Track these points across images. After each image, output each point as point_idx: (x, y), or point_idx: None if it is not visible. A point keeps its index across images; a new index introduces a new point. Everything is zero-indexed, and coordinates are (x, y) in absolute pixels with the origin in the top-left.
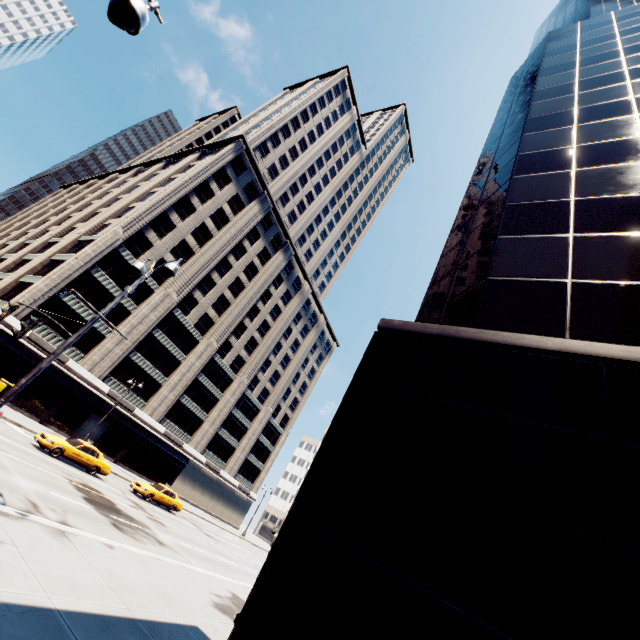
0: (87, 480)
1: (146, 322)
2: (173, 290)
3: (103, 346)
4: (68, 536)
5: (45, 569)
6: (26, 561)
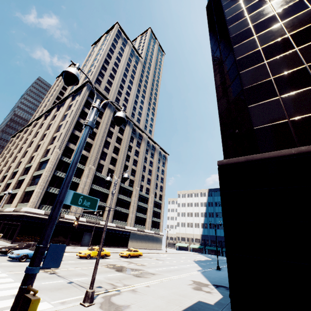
0: (106, 262)
1: (87, 184)
2: (91, 165)
3: None
4: (136, 290)
5: (149, 307)
6: (142, 307)
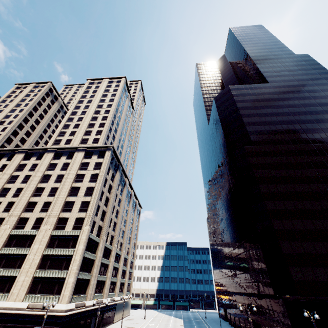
0: None
1: (100, 259)
2: (104, 236)
3: (91, 284)
4: None
5: None
6: None
